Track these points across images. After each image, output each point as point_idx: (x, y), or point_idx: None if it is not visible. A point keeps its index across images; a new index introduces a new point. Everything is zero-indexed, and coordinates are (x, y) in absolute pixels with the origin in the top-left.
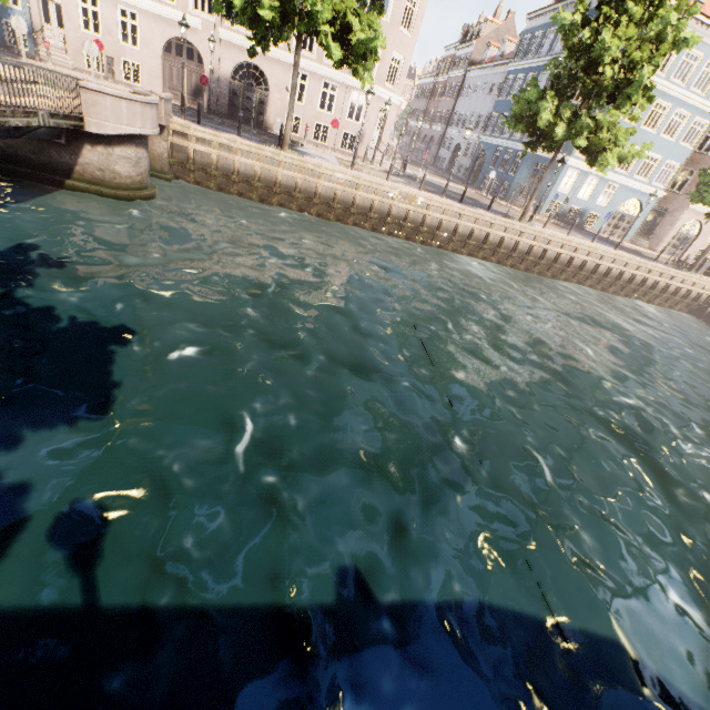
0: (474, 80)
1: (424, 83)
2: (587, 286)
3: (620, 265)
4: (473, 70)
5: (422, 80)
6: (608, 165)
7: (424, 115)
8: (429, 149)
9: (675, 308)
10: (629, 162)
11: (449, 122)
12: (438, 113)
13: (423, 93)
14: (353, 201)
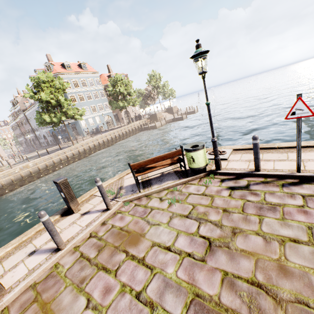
0: (29, 115)
1: (12, 125)
2: (111, 145)
3: (113, 134)
4: (26, 112)
5: (10, 124)
6: (79, 118)
7: (23, 134)
8: (35, 142)
9: (137, 133)
10: (84, 114)
11: (34, 131)
12: (27, 130)
13: (15, 128)
14: (1, 184)
